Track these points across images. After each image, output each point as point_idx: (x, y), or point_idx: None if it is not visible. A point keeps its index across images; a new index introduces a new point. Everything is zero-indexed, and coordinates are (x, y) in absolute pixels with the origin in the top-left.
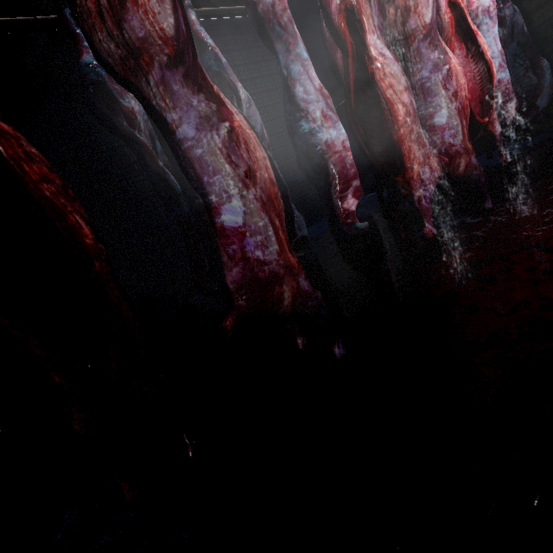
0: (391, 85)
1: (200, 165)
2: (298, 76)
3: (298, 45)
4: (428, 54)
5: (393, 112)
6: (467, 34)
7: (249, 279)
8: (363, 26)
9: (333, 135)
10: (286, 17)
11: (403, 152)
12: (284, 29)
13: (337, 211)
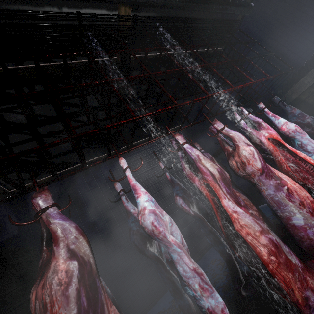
0: (249, 232)
1: None
2: (177, 260)
3: (173, 245)
4: (268, 182)
5: (258, 253)
6: (288, 150)
7: None
8: (217, 194)
9: (213, 303)
10: (161, 235)
11: (279, 281)
12: (162, 240)
13: None
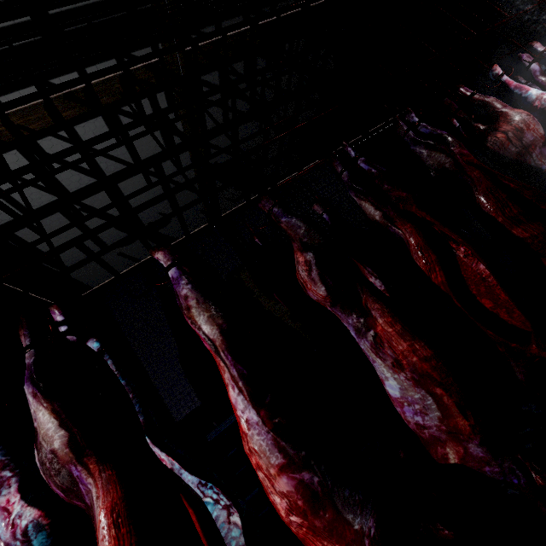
0: None
1: None
2: None
3: None
4: None
5: None
6: None
7: None
8: None
9: None
10: None
11: None
12: None
13: None
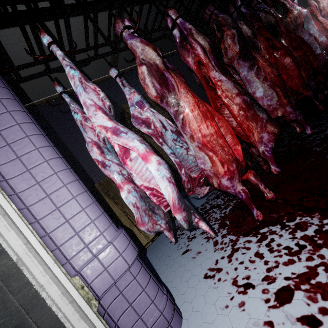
0: None
1: (309, 44)
2: (311, 29)
3: (311, 22)
4: None
5: None
6: None
7: (325, 64)
8: (316, 16)
9: (322, 39)
10: (309, 16)
11: None
12: (308, 19)
13: (326, 58)
